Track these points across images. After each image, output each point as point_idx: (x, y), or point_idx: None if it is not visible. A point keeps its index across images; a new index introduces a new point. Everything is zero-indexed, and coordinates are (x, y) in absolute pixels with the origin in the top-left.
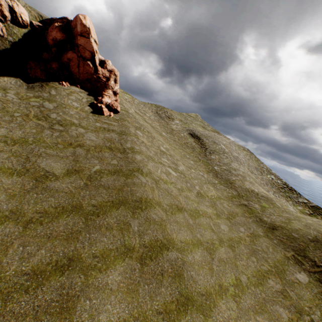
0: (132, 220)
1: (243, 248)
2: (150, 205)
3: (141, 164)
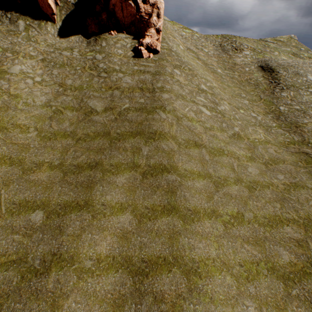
0: (143, 147)
1: (268, 193)
2: (163, 137)
3: (166, 102)
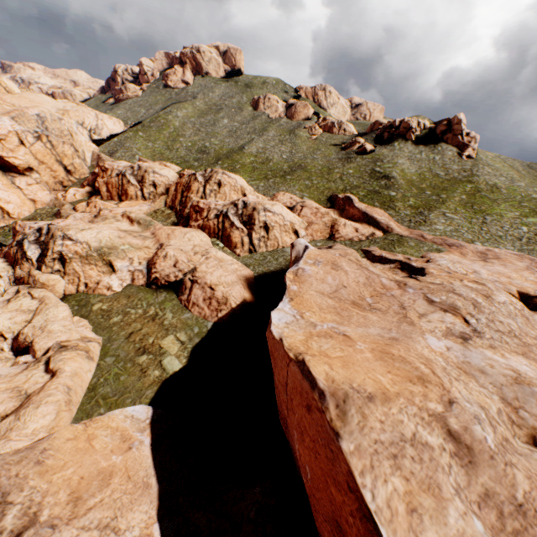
0: (468, 185)
1: None
2: (478, 184)
3: (479, 175)
